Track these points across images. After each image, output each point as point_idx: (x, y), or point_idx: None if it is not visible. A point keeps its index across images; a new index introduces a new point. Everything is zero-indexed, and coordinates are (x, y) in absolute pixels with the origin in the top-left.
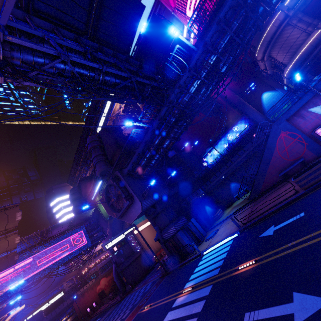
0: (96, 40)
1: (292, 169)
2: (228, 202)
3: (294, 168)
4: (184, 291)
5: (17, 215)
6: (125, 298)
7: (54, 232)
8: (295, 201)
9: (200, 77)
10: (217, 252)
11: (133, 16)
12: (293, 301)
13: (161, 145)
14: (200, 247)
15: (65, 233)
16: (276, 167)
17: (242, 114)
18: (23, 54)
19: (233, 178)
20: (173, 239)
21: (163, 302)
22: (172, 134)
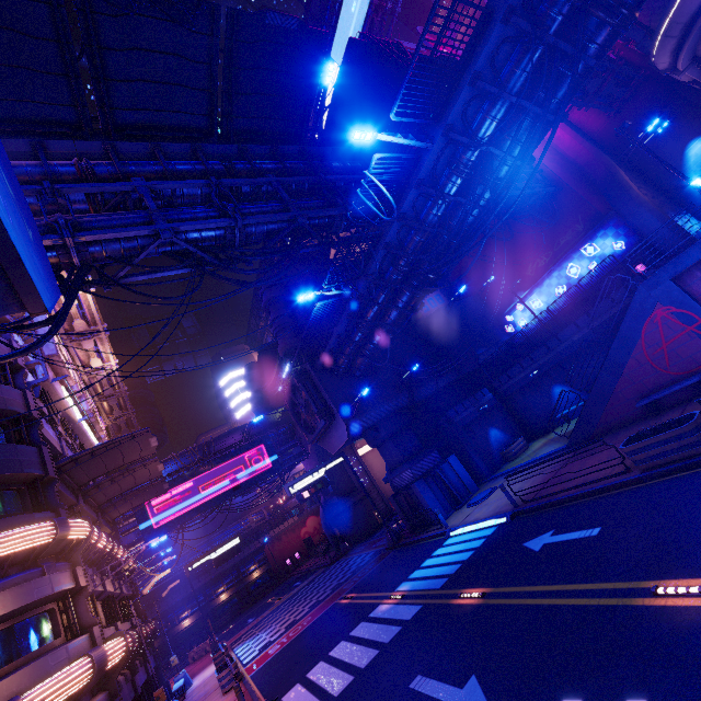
0: (232, 139)
1: (673, 393)
2: (545, 425)
3: (679, 393)
4: (392, 596)
5: (152, 441)
6: (336, 563)
7: (221, 445)
8: (616, 489)
9: (443, 201)
10: (466, 541)
11: (303, 62)
12: (464, 687)
13: (381, 320)
14: (455, 515)
15: (239, 447)
16: (636, 383)
17: (610, 214)
18: (106, 247)
19: (560, 375)
20: (407, 493)
21: (366, 600)
22: (402, 300)
